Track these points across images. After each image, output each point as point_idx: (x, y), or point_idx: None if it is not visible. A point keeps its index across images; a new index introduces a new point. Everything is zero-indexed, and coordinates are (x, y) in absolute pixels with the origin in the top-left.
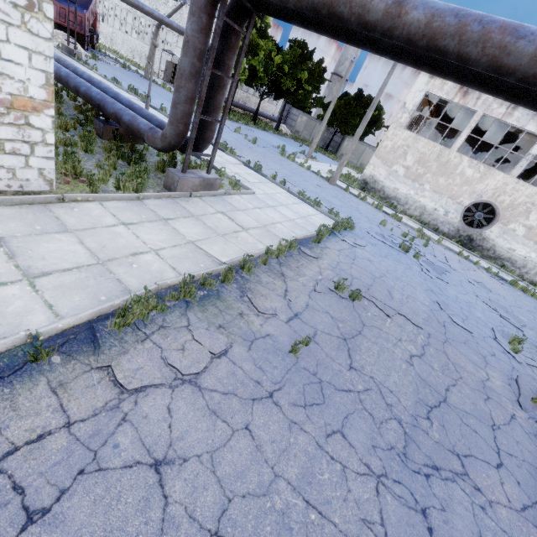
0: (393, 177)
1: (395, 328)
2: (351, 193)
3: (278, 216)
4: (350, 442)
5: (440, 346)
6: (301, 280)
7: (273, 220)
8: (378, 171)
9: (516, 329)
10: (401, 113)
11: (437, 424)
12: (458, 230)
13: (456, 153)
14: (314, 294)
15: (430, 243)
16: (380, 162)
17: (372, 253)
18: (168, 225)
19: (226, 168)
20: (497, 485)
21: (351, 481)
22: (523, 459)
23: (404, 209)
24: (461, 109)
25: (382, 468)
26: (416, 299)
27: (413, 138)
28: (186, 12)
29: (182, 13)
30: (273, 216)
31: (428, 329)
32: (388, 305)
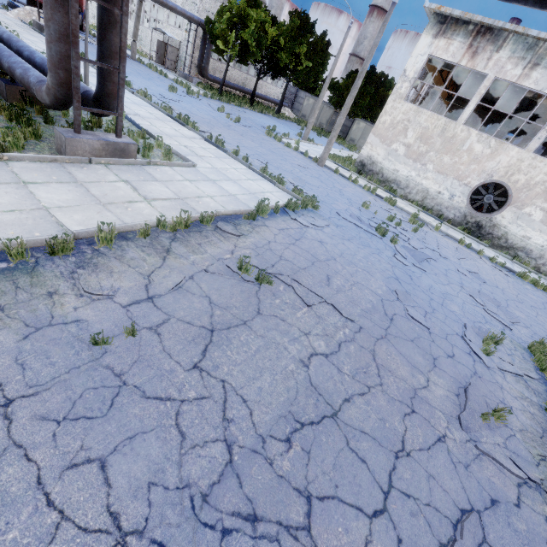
0: (392, 157)
1: (309, 319)
2: (342, 175)
3: (214, 190)
4: (108, 477)
5: (371, 343)
6: (193, 258)
7: (202, 193)
8: (376, 151)
9: (503, 326)
10: (401, 82)
11: (299, 448)
12: (465, 216)
13: (463, 126)
14: (202, 274)
15: (425, 229)
16: (378, 140)
17: (331, 235)
18: (24, 188)
19: (174, 140)
20: (356, 546)
21: (59, 543)
22: (427, 502)
23: (404, 193)
24: (470, 73)
25: (142, 520)
26: (365, 287)
27: (414, 110)
28: None
29: None
30: (207, 189)
31: (362, 322)
32: (315, 292)
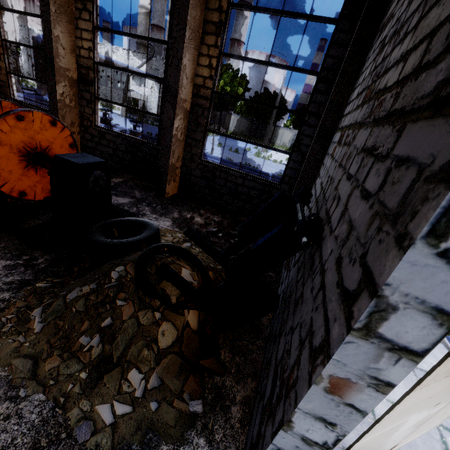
0: None
1: None
2: None
3: None
4: None
5: None
6: None
7: None
8: None
9: None
10: None
11: None
12: None
13: None
14: None
15: None
16: None
17: None
18: None
19: None
20: None
21: None
22: None
23: None
24: None
25: None
26: None
27: None
28: (138, 57)
29: (134, 58)
30: None
31: None
32: None
